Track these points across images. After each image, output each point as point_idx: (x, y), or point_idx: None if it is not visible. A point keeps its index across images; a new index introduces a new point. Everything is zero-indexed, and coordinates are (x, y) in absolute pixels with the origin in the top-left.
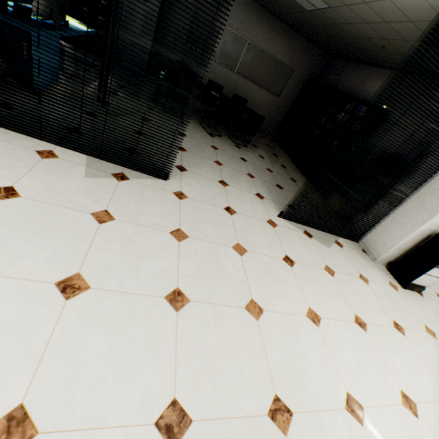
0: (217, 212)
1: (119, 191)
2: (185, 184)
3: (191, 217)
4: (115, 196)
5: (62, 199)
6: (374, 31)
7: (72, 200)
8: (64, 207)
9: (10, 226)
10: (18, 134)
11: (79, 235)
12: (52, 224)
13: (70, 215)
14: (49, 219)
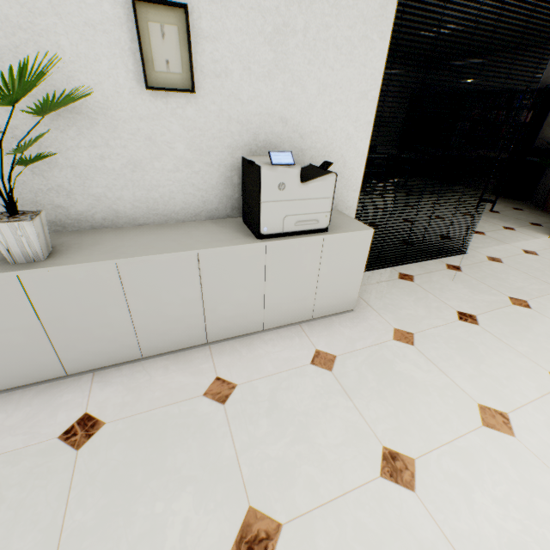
0: (531, 259)
1: (477, 279)
2: (474, 249)
3: (535, 273)
4: (486, 284)
5: (484, 304)
6: (535, 26)
7: (487, 301)
8: (498, 309)
9: (519, 337)
10: (368, 273)
11: (545, 323)
12: (523, 324)
13: (512, 312)
14: (515, 322)
